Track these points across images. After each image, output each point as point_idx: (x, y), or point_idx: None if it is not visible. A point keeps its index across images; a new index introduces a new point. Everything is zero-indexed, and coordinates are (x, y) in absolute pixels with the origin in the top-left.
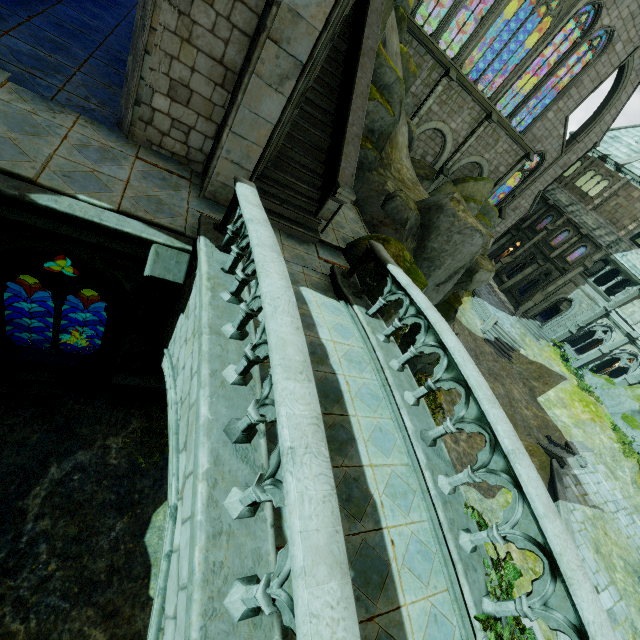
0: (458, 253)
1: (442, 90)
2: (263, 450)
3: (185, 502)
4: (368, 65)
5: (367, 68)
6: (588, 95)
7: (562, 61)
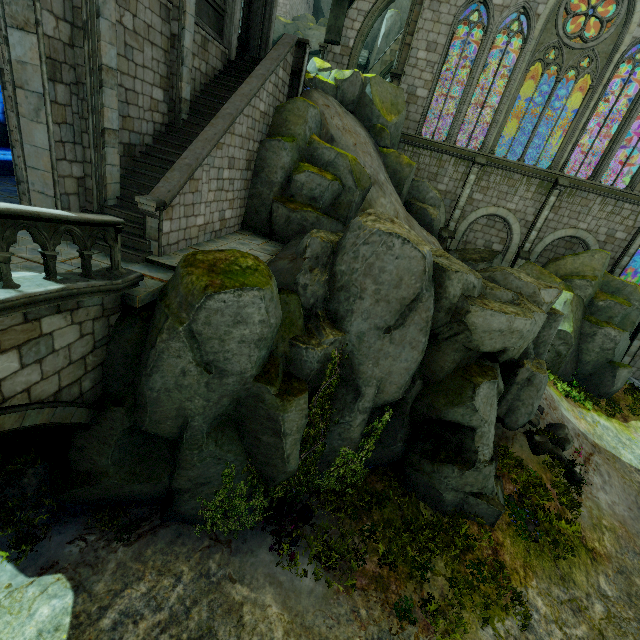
0: (379, 272)
1: (476, 178)
2: None
3: None
4: (221, 123)
5: (219, 124)
6: None
7: (637, 101)
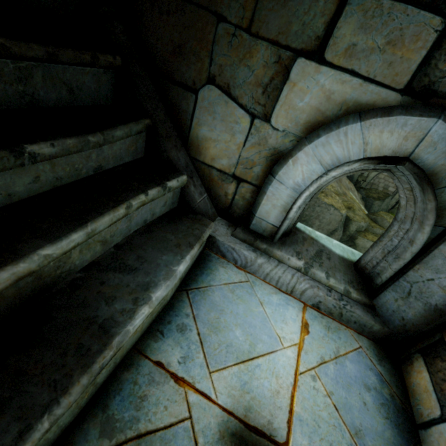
0: (322, 218)
1: None
2: None
3: None
4: None
5: None
6: None
7: None
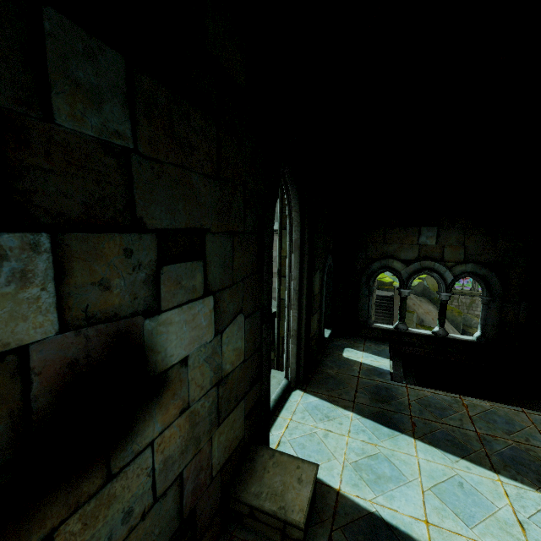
0: None
1: None
2: None
3: None
4: None
5: None
6: None
7: None
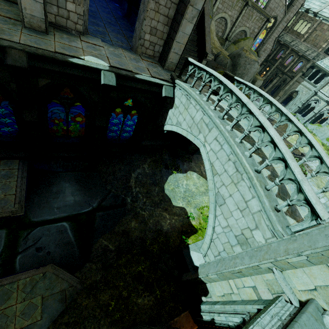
0: (249, 73)
1: None
2: (227, 121)
3: (208, 140)
4: (207, 0)
5: (207, 2)
6: None
7: None
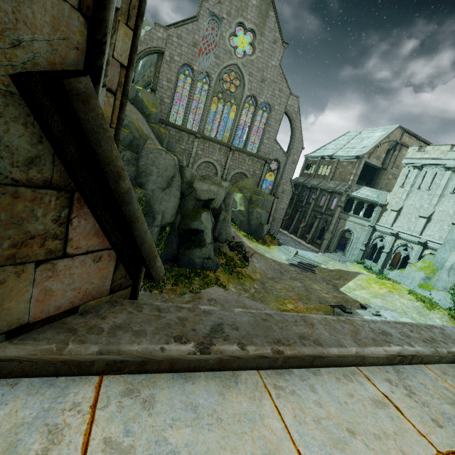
0: (158, 164)
1: (198, 143)
2: None
3: None
4: None
5: None
6: (278, 128)
7: (253, 119)
